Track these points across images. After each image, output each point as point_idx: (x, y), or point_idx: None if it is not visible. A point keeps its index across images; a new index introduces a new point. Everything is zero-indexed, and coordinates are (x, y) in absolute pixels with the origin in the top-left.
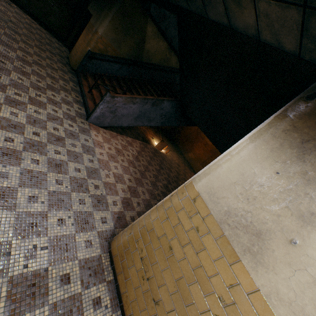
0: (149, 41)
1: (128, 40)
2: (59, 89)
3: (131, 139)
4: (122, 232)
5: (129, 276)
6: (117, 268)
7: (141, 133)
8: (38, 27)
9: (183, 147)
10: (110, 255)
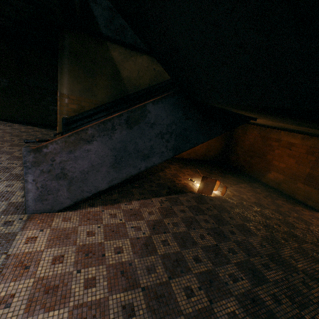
0: (123, 66)
1: (99, 81)
2: (3, 180)
3: (140, 203)
4: None
5: None
6: None
7: (166, 181)
8: (37, 130)
9: (252, 168)
10: None
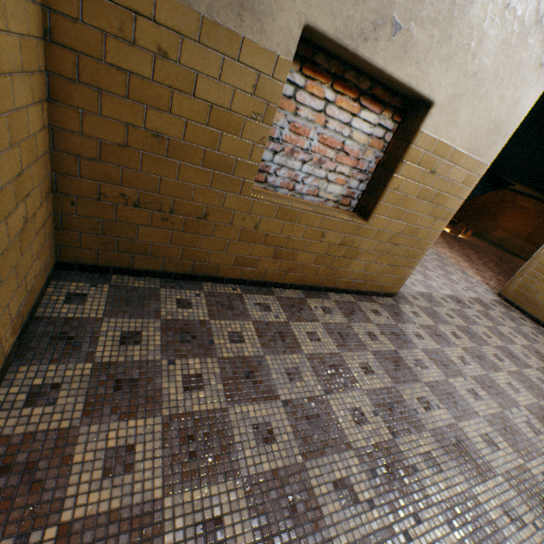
0: None
1: None
2: None
3: None
4: (508, 282)
5: (538, 302)
6: (520, 304)
7: None
8: None
9: (479, 226)
10: (506, 301)
